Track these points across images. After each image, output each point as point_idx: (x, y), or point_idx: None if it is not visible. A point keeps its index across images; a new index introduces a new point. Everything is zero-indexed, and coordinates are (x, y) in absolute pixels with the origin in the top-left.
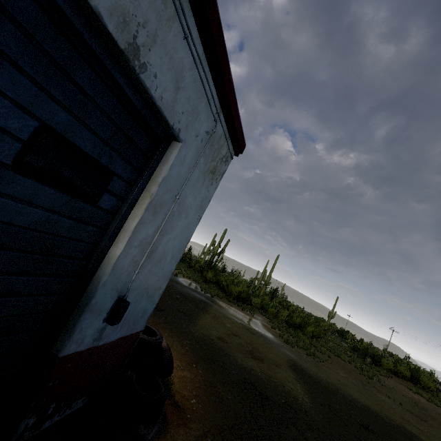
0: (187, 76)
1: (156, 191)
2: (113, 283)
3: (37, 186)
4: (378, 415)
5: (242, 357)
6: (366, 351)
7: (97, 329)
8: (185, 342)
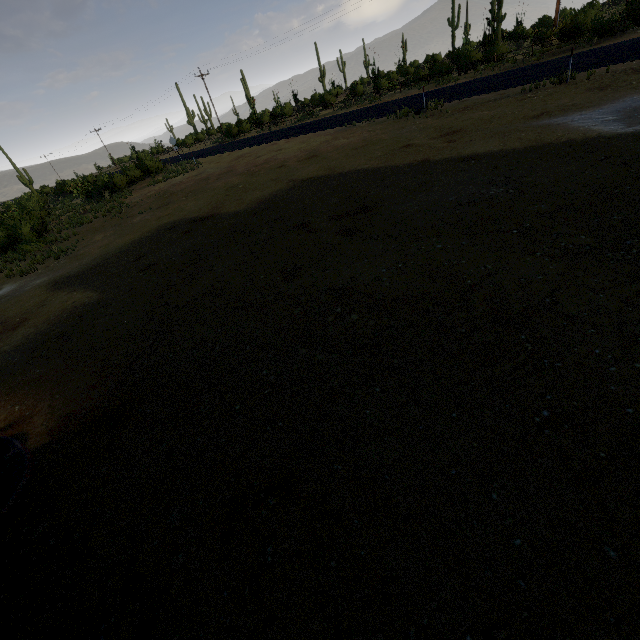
0: None
1: None
2: None
3: None
4: (143, 239)
5: (5, 342)
6: (97, 187)
7: None
8: None
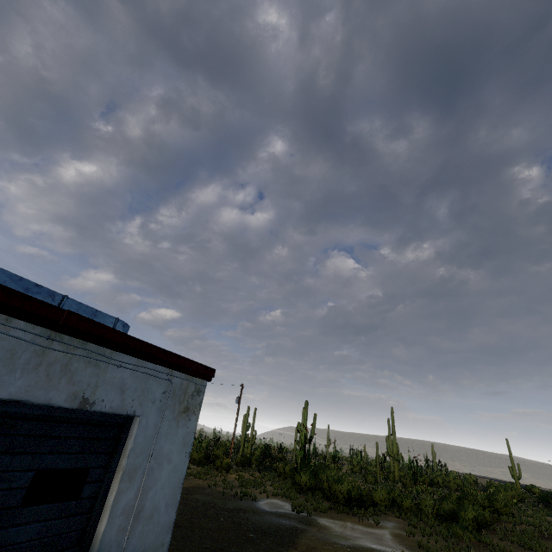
0: (129, 380)
1: (127, 462)
2: None
3: (36, 508)
4: None
5: None
6: None
7: None
8: None
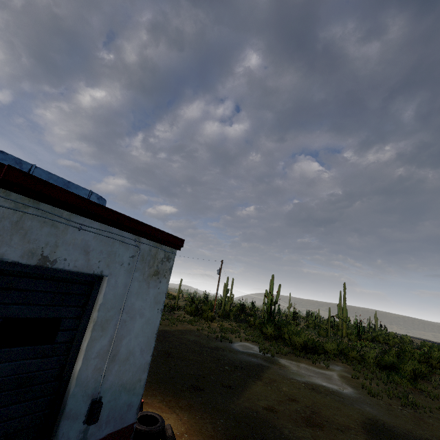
0: (93, 242)
1: (98, 315)
2: (82, 391)
3: (8, 350)
4: None
5: (293, 427)
6: None
7: (79, 430)
8: (219, 421)
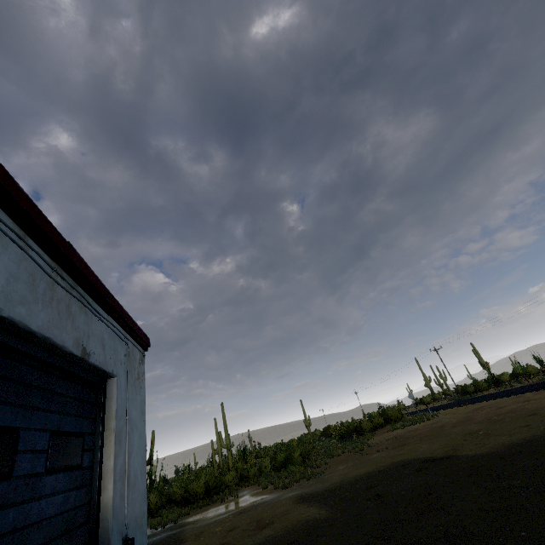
0: (105, 335)
1: (115, 424)
2: (116, 526)
3: (56, 477)
4: (376, 471)
5: (252, 538)
6: (349, 429)
7: None
8: None
